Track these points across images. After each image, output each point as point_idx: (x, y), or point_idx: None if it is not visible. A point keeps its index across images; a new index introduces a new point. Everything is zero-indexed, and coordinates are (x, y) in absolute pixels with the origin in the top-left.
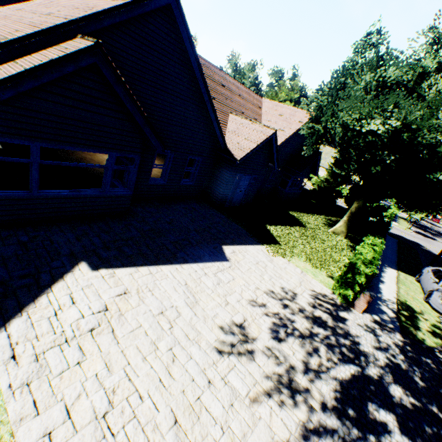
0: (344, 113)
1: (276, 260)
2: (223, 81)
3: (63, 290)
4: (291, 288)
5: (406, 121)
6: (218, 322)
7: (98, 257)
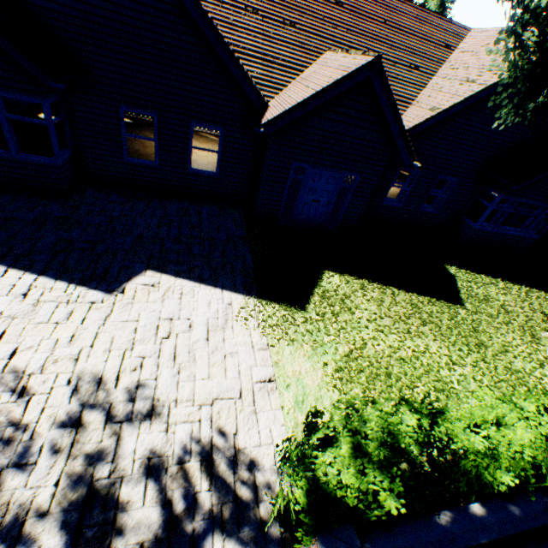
0: None
1: (233, 332)
2: None
3: None
4: (167, 397)
5: None
6: None
7: None
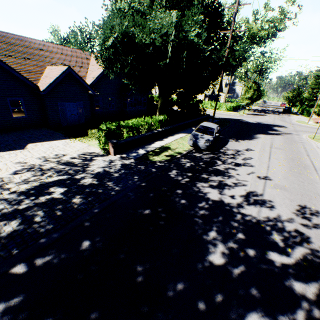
0: None
1: (72, 144)
2: (42, 47)
3: None
4: (66, 153)
5: (121, 32)
6: None
7: None
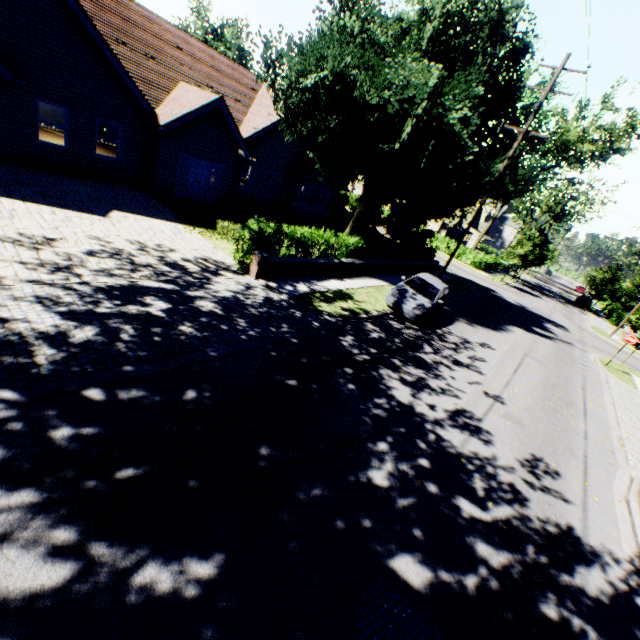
0: None
1: (187, 235)
2: (182, 44)
3: None
4: (175, 248)
5: (335, 71)
6: (23, 231)
7: None
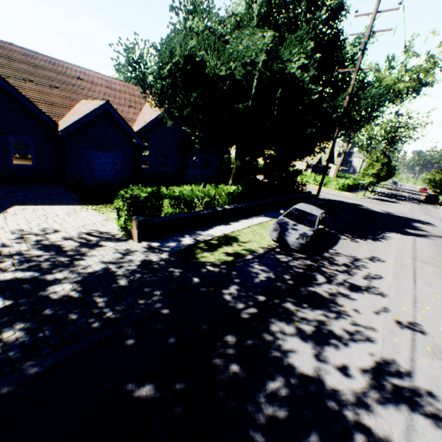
0: None
1: (82, 213)
2: (82, 76)
3: None
4: (61, 228)
5: (184, 54)
6: None
7: None
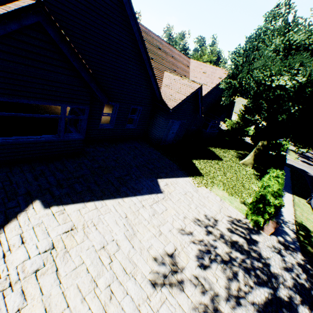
0: (257, 71)
1: (200, 190)
2: (159, 45)
3: (15, 230)
4: (213, 215)
5: (310, 78)
6: (152, 253)
7: (51, 195)
